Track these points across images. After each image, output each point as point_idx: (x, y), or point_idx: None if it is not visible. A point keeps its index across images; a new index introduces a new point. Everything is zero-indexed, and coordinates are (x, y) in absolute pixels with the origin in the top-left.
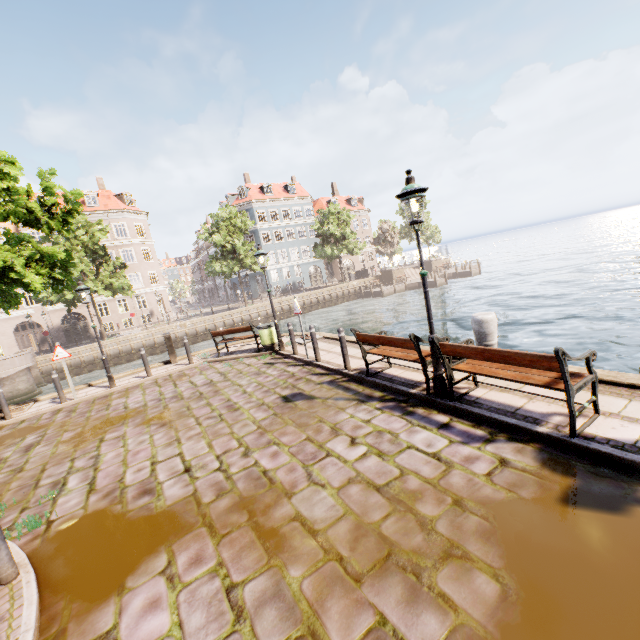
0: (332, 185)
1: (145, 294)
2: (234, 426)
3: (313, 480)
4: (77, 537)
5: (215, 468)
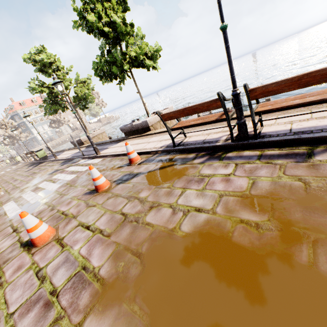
0: None
1: None
2: None
3: None
4: None
5: None
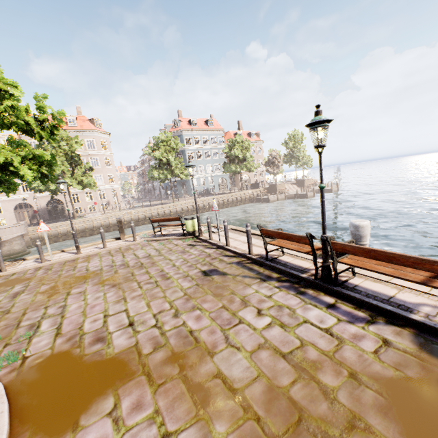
0: (238, 122)
1: (105, 189)
2: (166, 291)
3: (230, 343)
4: (44, 373)
5: (152, 325)
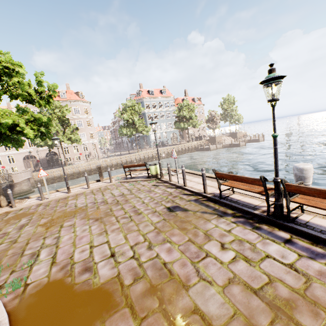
0: (185, 91)
1: (87, 144)
2: (139, 225)
3: (201, 276)
4: (41, 301)
5: (130, 256)
